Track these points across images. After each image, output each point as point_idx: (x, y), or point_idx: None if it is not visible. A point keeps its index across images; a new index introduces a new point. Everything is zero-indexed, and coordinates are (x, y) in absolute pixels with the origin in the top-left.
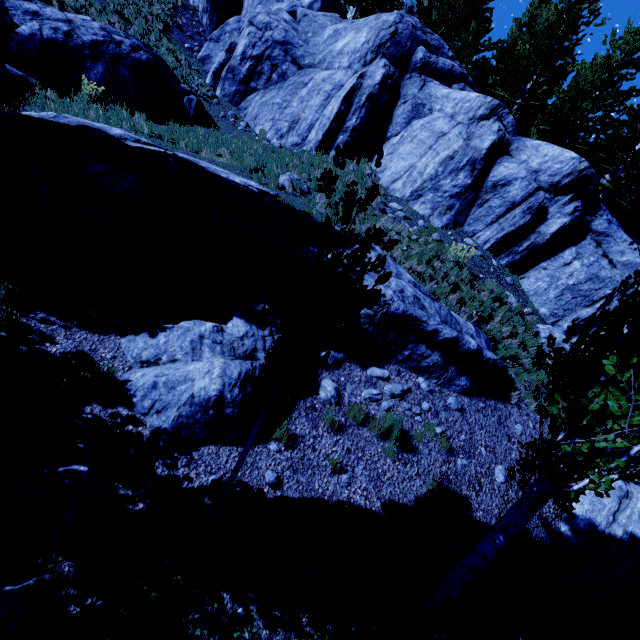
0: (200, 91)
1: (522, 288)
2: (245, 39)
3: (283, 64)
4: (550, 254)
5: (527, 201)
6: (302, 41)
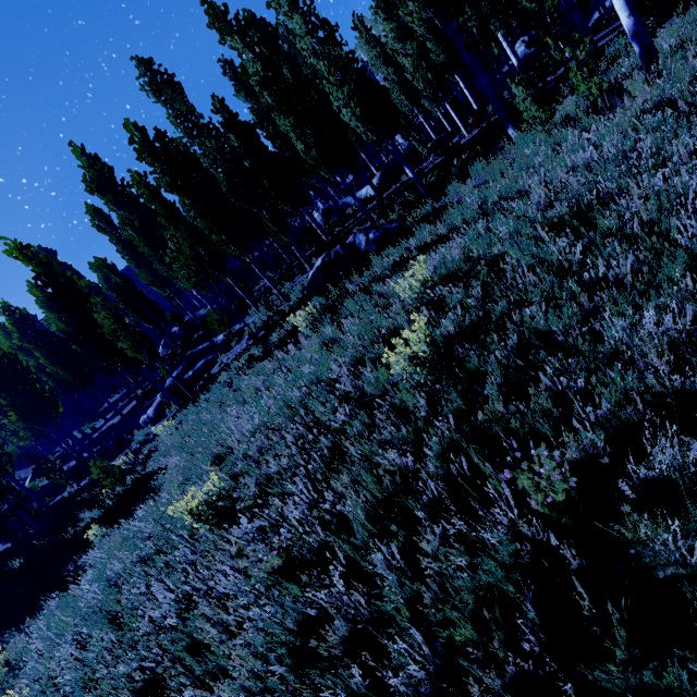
0: None
1: None
2: None
3: None
4: None
5: None
6: None
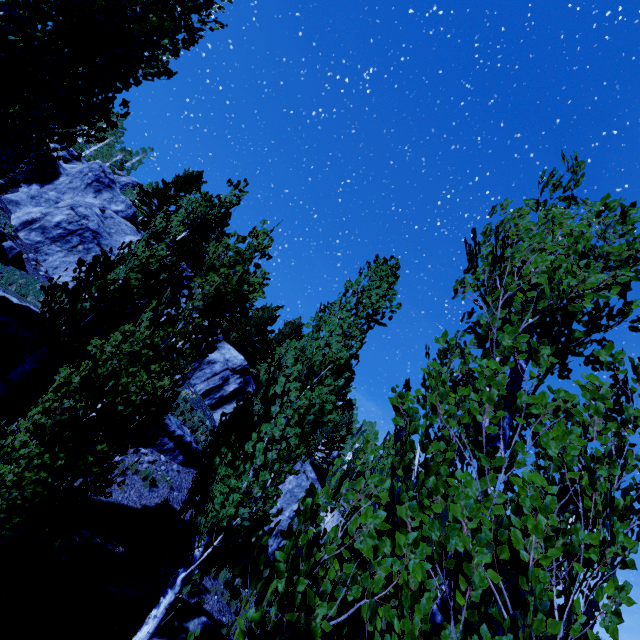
0: (6, 229)
1: (214, 418)
2: (64, 216)
3: (91, 243)
4: (229, 401)
5: (222, 373)
6: (107, 233)
